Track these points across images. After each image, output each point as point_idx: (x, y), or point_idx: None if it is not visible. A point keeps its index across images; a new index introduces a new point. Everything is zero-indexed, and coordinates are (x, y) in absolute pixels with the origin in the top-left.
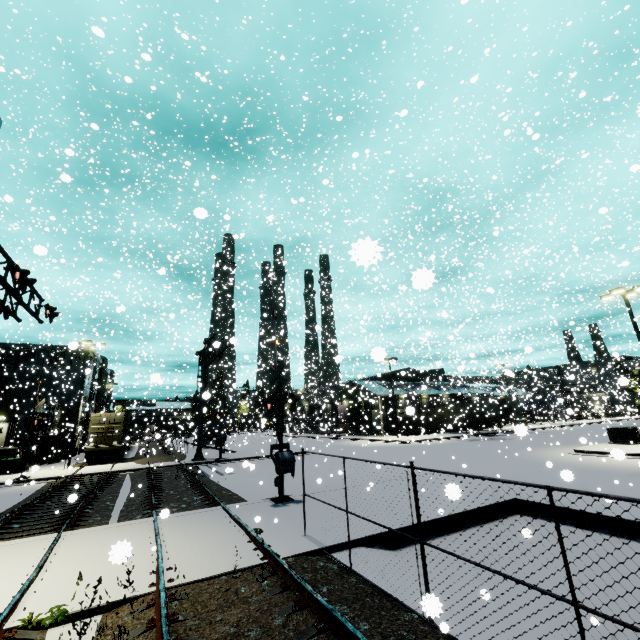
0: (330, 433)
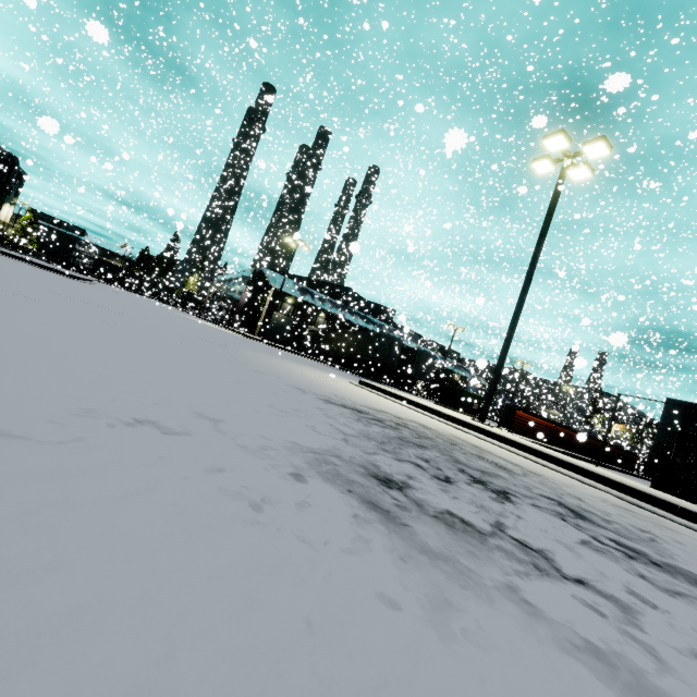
0: (225, 323)
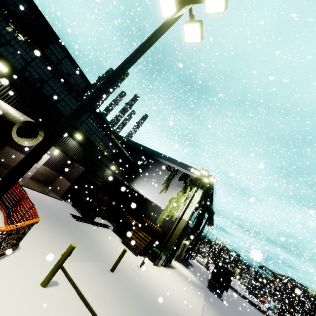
0: None
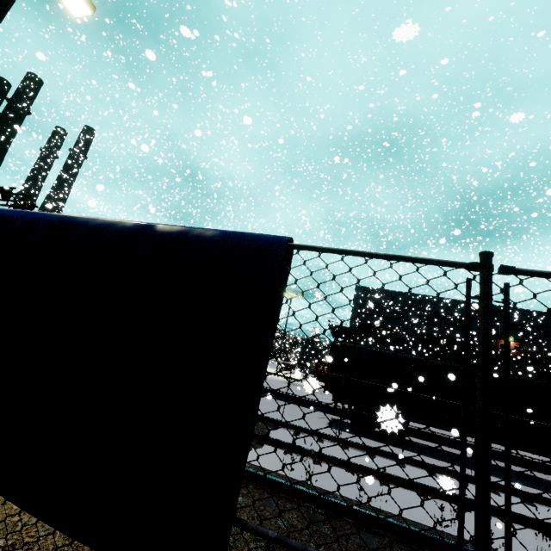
0: None
